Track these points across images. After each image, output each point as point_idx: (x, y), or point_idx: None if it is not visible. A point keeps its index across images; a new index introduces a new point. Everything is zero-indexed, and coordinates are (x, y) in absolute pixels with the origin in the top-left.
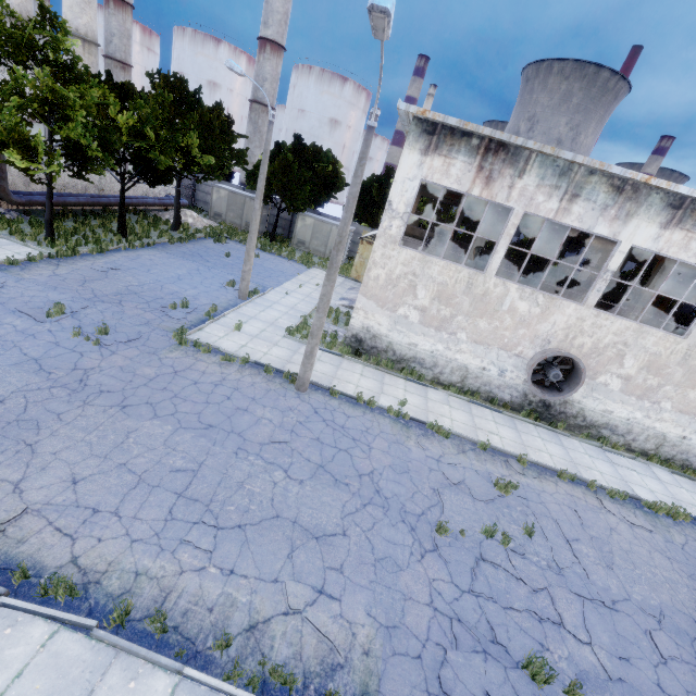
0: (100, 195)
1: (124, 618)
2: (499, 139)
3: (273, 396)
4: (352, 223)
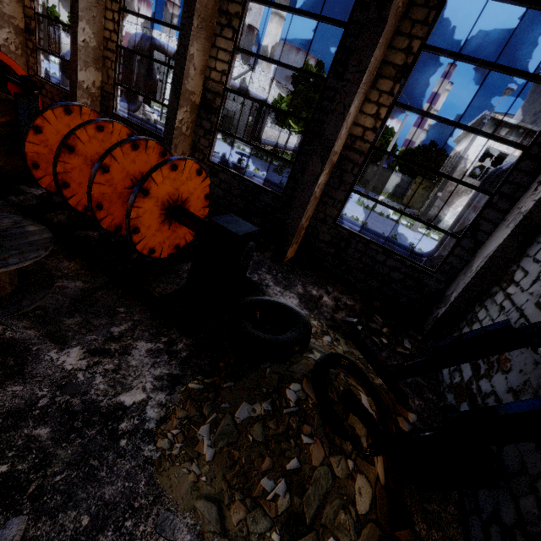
0: (278, 143)
1: (414, 247)
2: (535, 130)
3: (405, 229)
4: (400, 174)
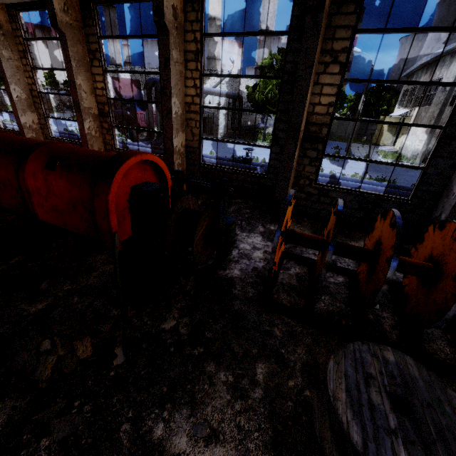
0: (249, 125)
1: None
2: None
3: (409, 170)
4: None
